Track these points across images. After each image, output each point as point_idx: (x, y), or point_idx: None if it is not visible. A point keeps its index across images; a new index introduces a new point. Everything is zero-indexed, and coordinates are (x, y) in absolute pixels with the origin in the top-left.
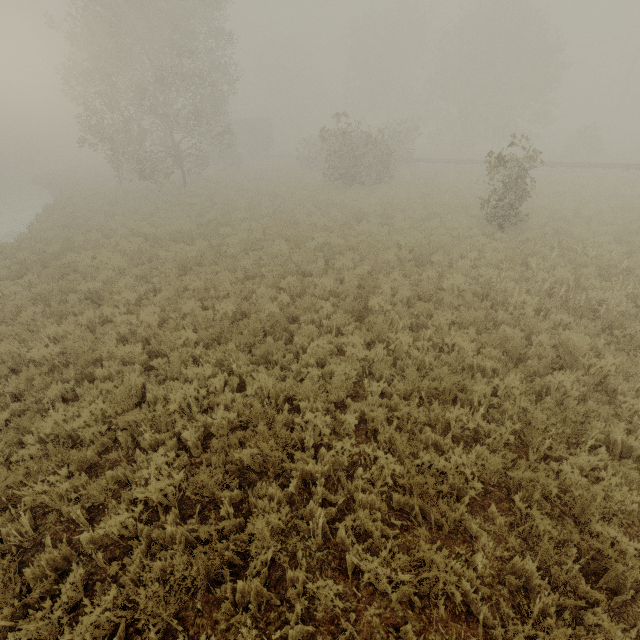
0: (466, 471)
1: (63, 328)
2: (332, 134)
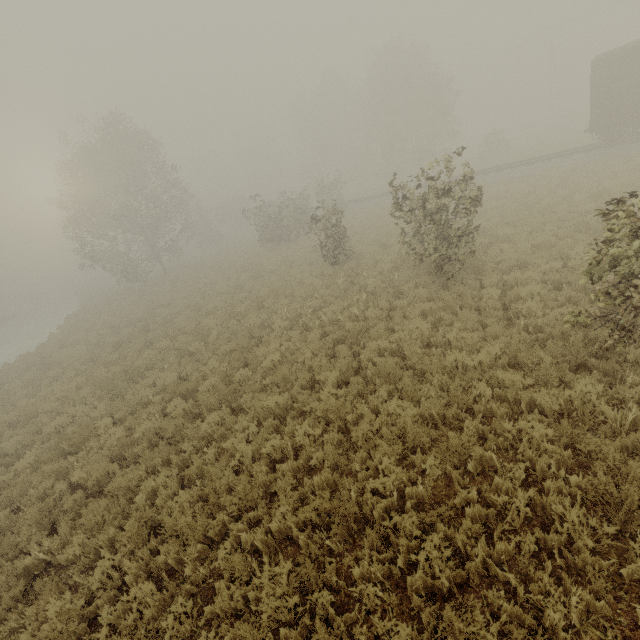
0: (148, 431)
1: (28, 401)
2: (251, 212)
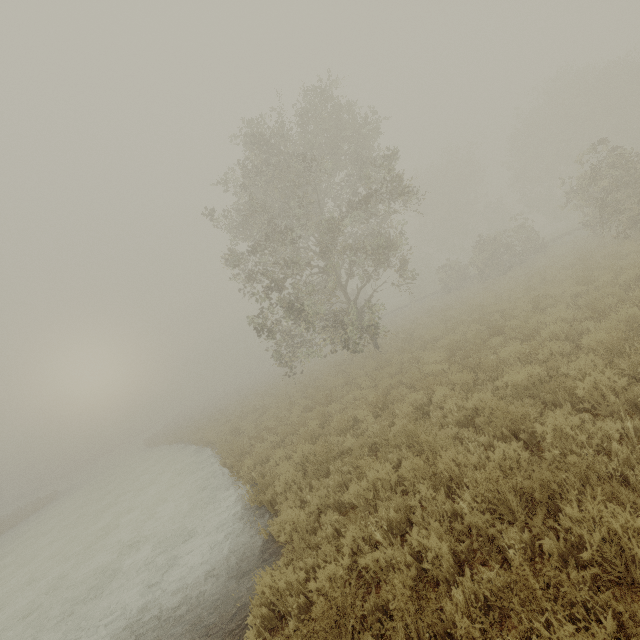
0: None
1: None
2: (618, 159)
